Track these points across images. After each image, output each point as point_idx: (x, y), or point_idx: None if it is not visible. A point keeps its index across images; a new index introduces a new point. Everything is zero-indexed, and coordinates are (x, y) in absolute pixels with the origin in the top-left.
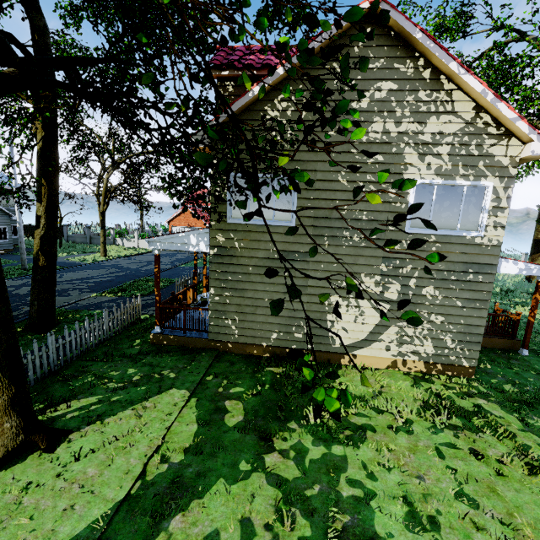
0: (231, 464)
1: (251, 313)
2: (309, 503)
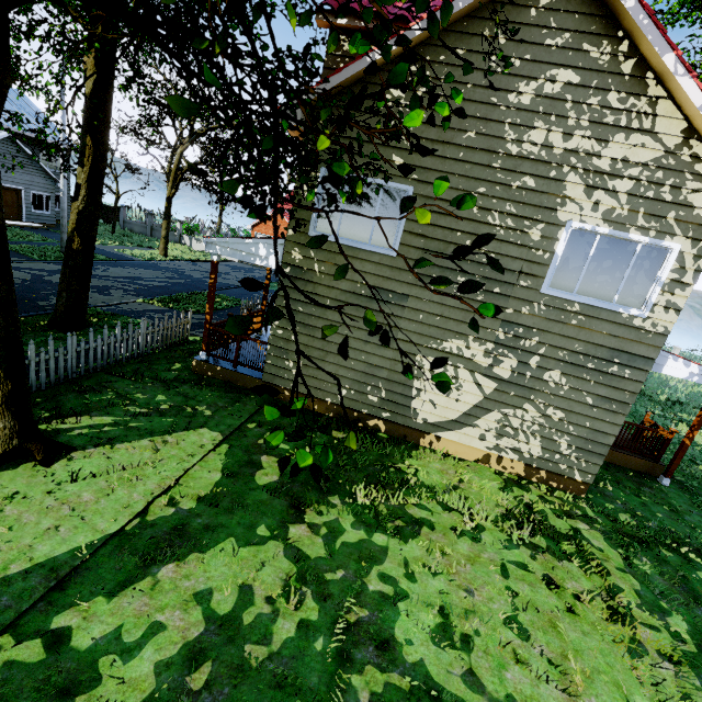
0: (248, 525)
1: (320, 359)
2: (325, 587)
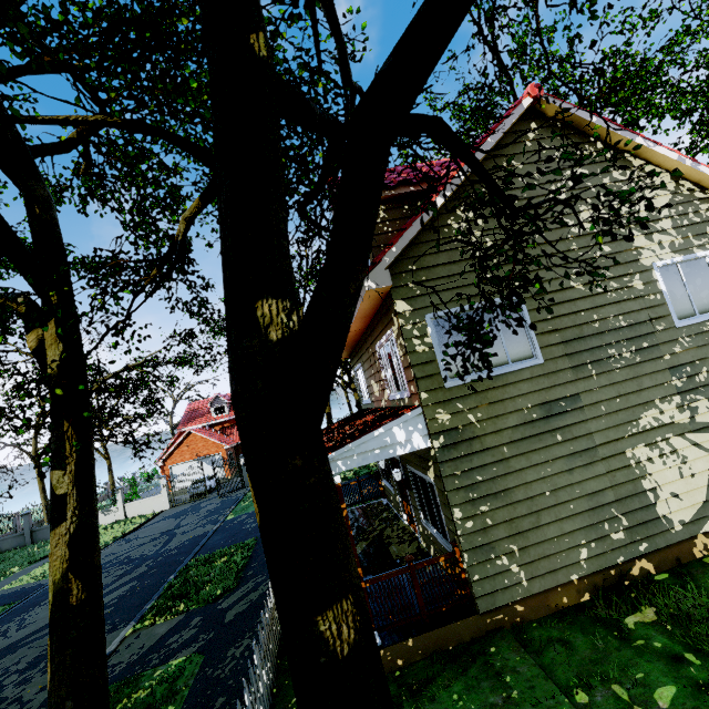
0: None
1: (533, 527)
2: None
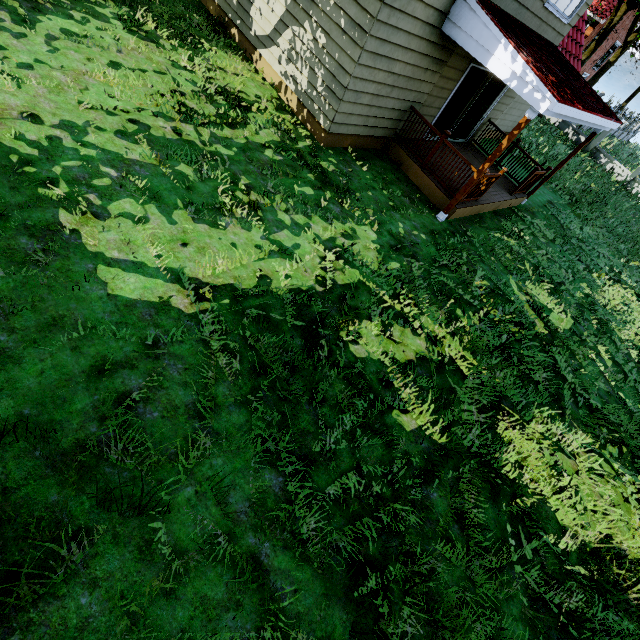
0: None
1: None
2: None
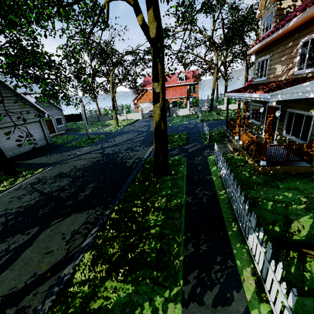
0: None
1: None
2: None
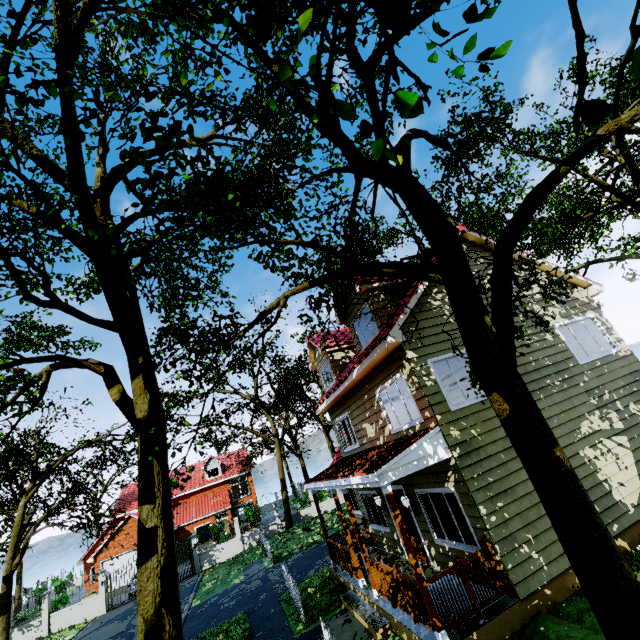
0: None
1: (538, 518)
2: None
